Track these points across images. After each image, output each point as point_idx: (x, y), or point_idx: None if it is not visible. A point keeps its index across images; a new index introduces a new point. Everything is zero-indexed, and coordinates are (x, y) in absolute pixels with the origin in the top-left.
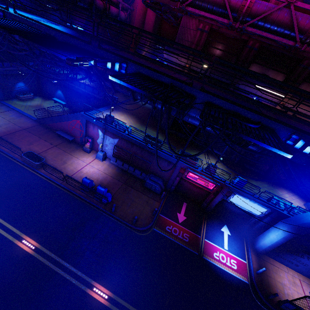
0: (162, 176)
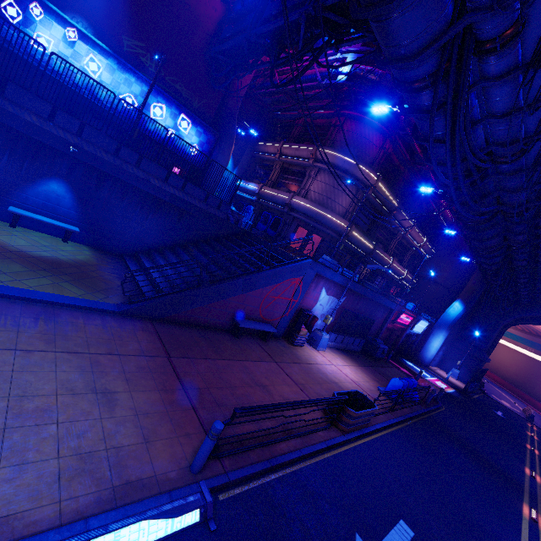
0: (371, 333)
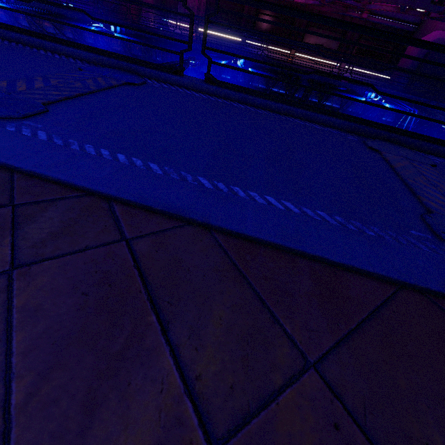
0: None
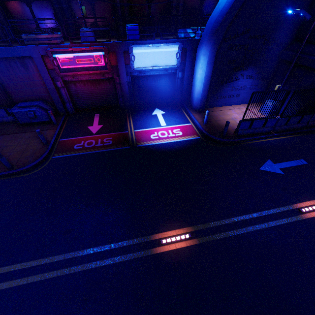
0: (40, 96)
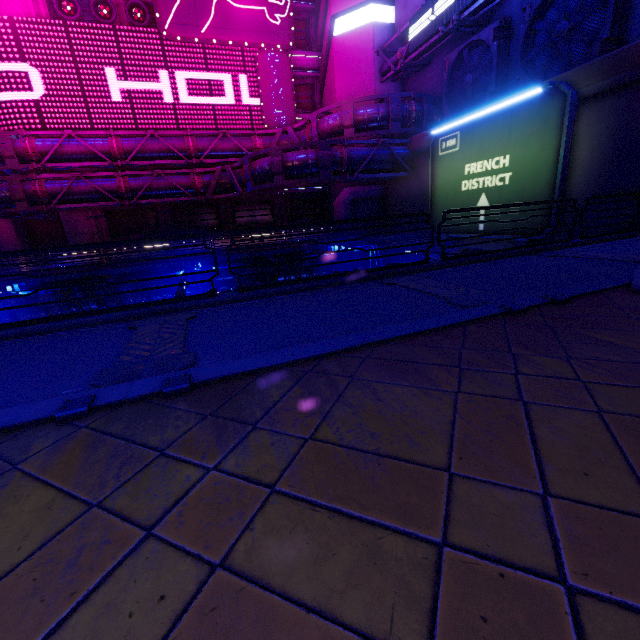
0: None
